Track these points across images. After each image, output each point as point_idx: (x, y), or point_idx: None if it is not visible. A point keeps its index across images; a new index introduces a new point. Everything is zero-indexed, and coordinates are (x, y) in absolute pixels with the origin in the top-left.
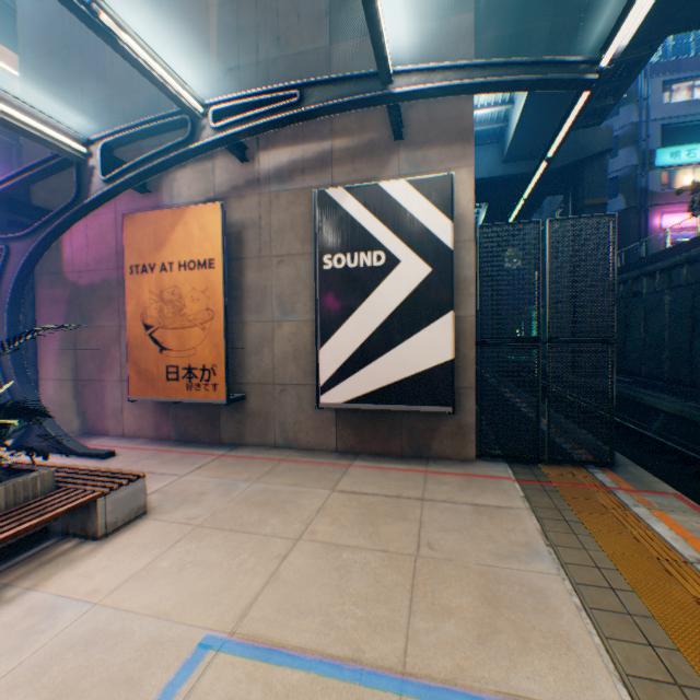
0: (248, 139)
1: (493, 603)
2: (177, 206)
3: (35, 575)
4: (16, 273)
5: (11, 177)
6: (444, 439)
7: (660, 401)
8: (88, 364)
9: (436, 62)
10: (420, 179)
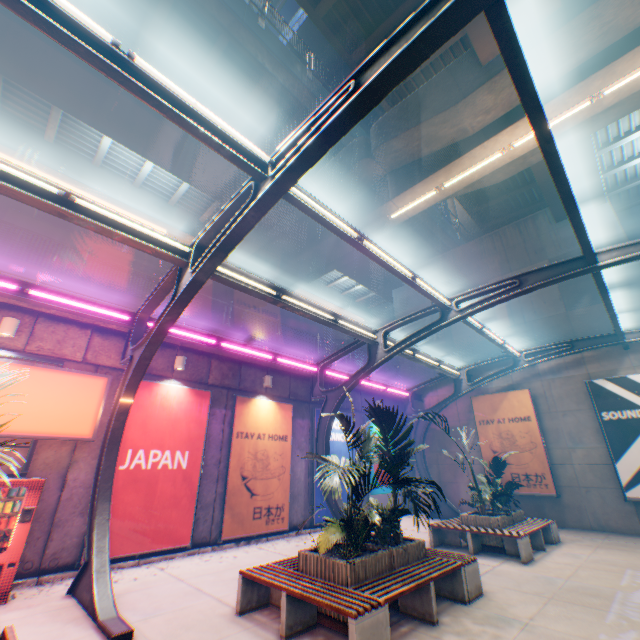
0: (541, 362)
1: None
2: (489, 388)
3: (545, 547)
4: (422, 426)
5: (418, 385)
6: None
7: None
8: (445, 472)
9: (635, 312)
10: None
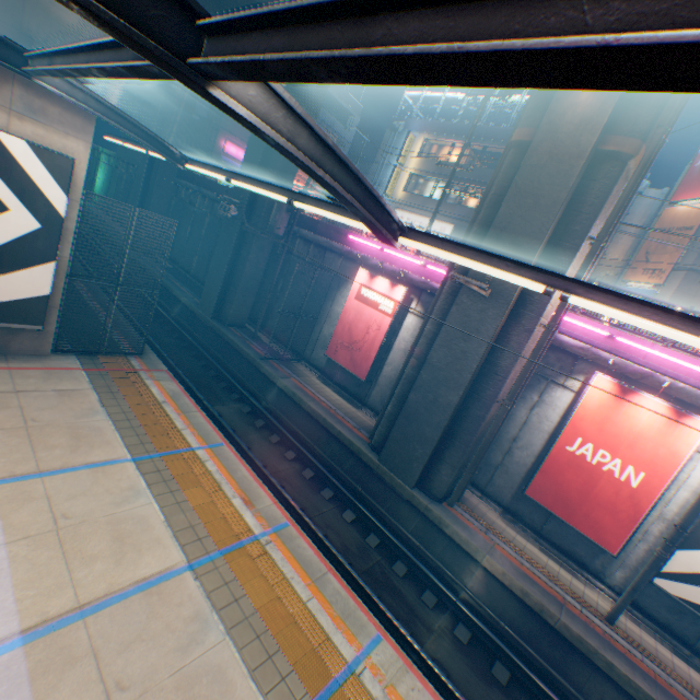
0: None
1: (79, 437)
2: None
3: None
4: None
5: None
6: (27, 341)
7: (184, 297)
8: None
9: (75, 27)
10: (45, 150)
